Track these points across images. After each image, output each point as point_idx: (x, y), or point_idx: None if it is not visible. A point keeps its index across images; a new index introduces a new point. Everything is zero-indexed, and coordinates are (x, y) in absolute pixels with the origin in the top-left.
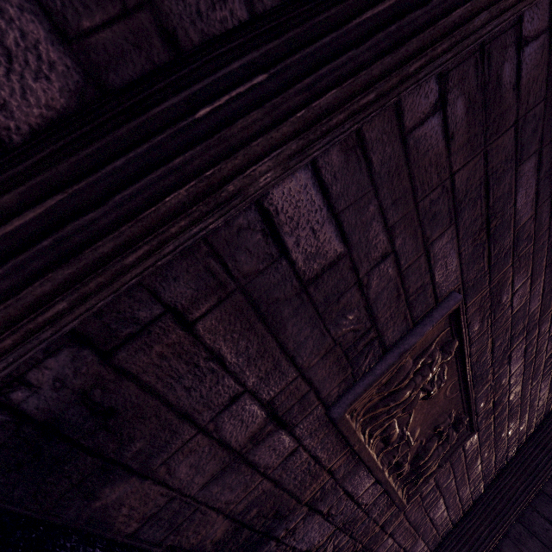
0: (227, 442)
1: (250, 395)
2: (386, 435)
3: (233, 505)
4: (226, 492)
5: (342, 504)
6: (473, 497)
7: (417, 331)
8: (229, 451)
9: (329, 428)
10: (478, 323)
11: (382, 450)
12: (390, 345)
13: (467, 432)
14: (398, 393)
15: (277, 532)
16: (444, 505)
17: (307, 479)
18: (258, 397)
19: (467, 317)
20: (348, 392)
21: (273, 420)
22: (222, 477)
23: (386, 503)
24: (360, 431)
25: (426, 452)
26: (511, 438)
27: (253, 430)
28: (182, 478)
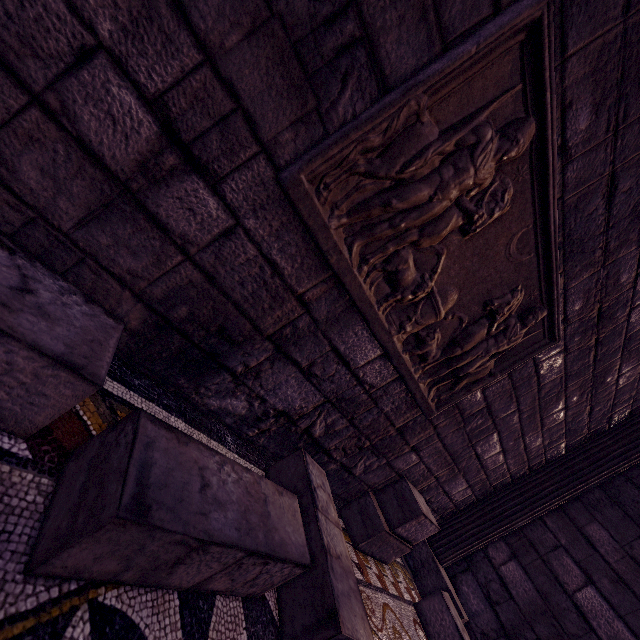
0: (96, 152)
1: (113, 63)
2: (392, 272)
3: (144, 284)
4: (125, 255)
5: (332, 367)
6: (547, 454)
7: (447, 54)
8: (107, 175)
9: (289, 216)
10: (588, 113)
11: (387, 298)
12: (394, 78)
13: (543, 340)
14: (407, 187)
15: (230, 363)
16: (500, 446)
17: (264, 297)
18: (130, 75)
19: (566, 88)
20: (313, 149)
21: (176, 147)
22: (108, 221)
23: (405, 399)
24: (343, 241)
25: (467, 337)
26: (621, 392)
27: (140, 151)
28: (34, 189)
